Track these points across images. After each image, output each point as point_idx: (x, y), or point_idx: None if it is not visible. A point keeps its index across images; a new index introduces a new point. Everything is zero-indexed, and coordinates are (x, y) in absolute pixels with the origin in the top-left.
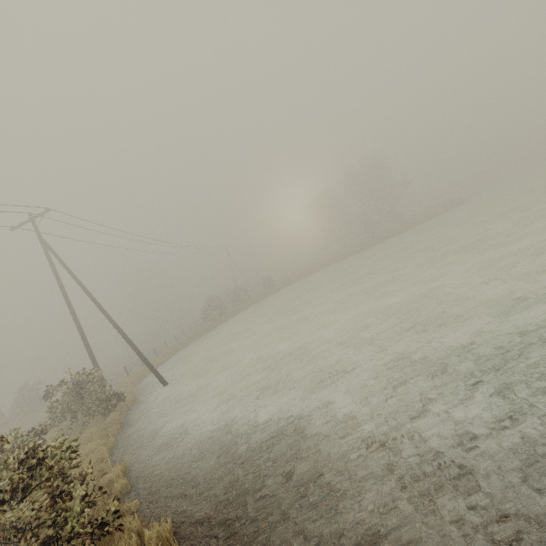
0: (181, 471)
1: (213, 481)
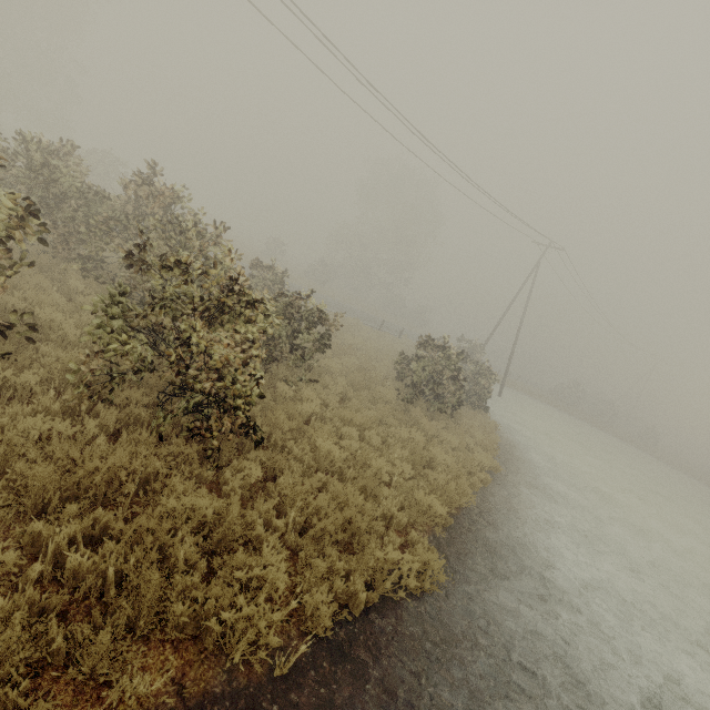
0: (499, 425)
1: (510, 437)
